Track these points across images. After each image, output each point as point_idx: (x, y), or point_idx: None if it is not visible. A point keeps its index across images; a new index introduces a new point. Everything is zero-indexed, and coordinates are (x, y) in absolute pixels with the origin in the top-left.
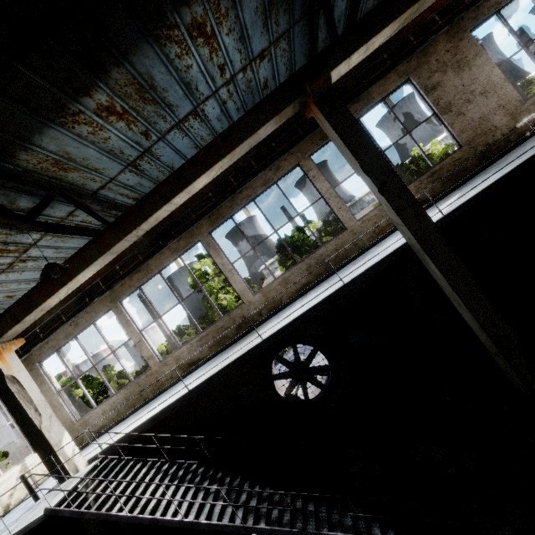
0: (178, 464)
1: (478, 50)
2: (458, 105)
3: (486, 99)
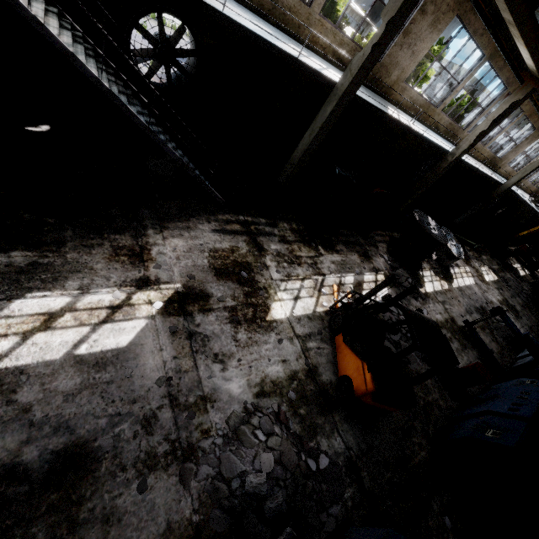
0: (58, 10)
1: (442, 30)
2: (408, 41)
3: (409, 58)
